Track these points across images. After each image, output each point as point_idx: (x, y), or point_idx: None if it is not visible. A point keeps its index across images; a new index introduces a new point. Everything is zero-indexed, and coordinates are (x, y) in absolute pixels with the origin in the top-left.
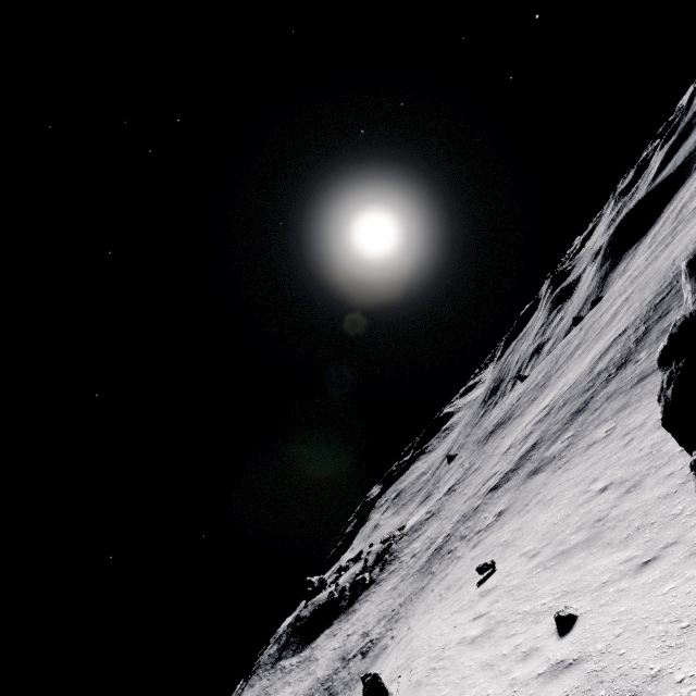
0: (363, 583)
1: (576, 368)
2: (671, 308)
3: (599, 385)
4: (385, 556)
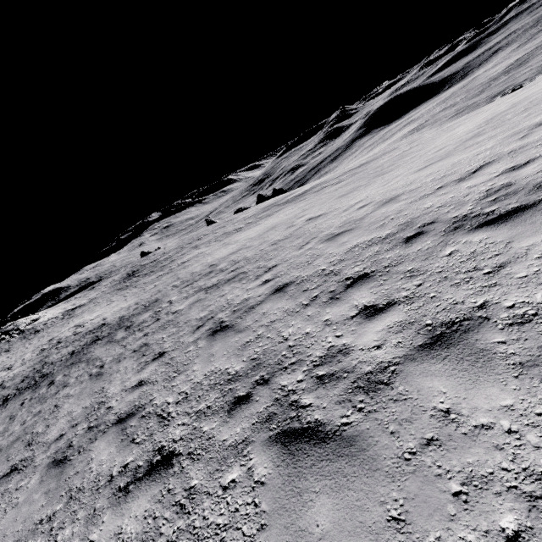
0: None
1: (115, 306)
2: (41, 386)
3: (4, 397)
4: None
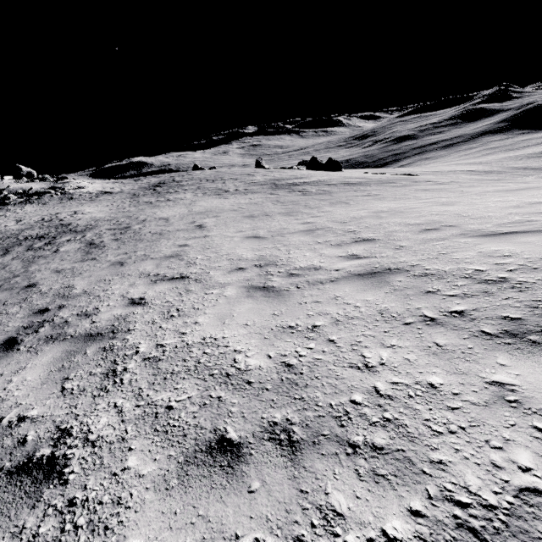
0: (6, 201)
1: (101, 211)
2: None
3: None
4: (34, 197)
